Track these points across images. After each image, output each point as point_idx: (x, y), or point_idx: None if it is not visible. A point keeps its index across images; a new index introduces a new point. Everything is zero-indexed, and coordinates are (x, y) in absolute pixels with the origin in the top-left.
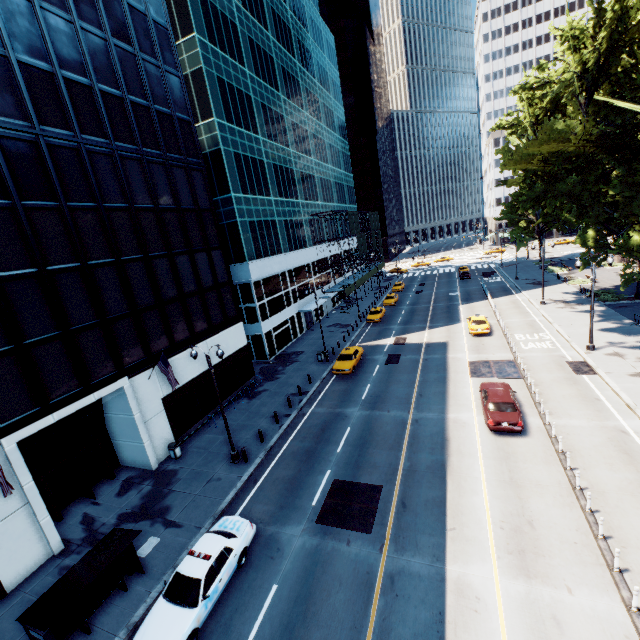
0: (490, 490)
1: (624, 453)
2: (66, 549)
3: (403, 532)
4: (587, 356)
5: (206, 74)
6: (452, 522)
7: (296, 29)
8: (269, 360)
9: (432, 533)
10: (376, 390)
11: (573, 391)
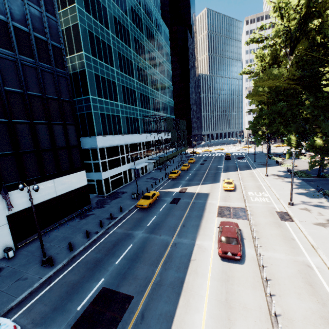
0: (209, 309)
1: (309, 284)
2: None
3: None
4: (288, 209)
5: (80, 27)
6: None
7: (145, 20)
8: (105, 195)
9: None
10: (158, 220)
11: (278, 232)
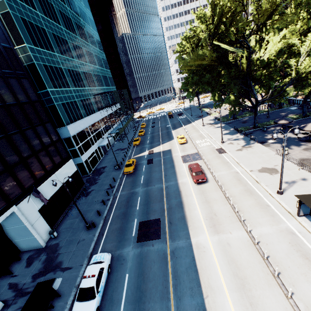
0: (200, 207)
1: (238, 180)
2: (6, 305)
3: (173, 233)
4: (222, 146)
5: (13, 16)
6: (189, 223)
7: None
8: (89, 174)
9: (183, 230)
10: (146, 177)
11: (220, 161)
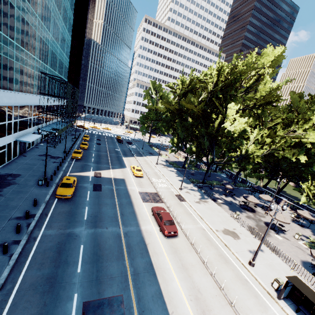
0: (177, 275)
1: (208, 240)
2: None
3: None
4: (180, 192)
5: None
6: (170, 307)
7: None
8: None
9: None
10: (93, 211)
11: (183, 210)
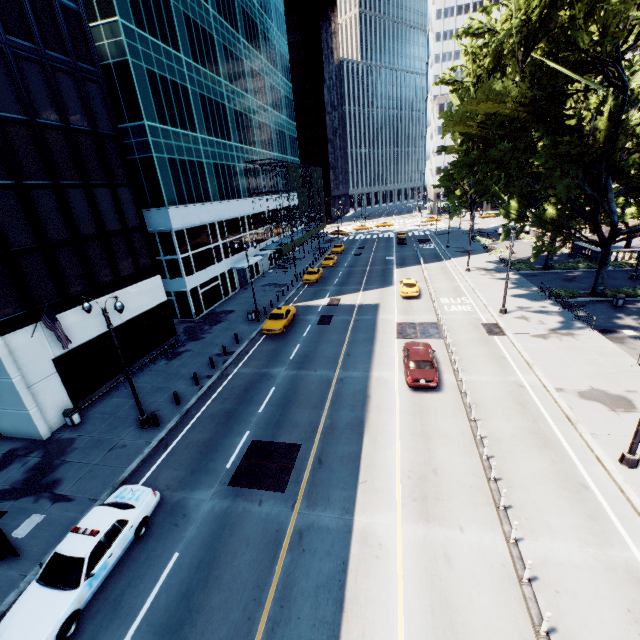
0: (403, 443)
1: (519, 404)
2: None
3: (317, 488)
4: (499, 319)
5: None
6: (365, 475)
7: None
8: (195, 319)
9: (345, 487)
10: (305, 350)
11: (484, 350)
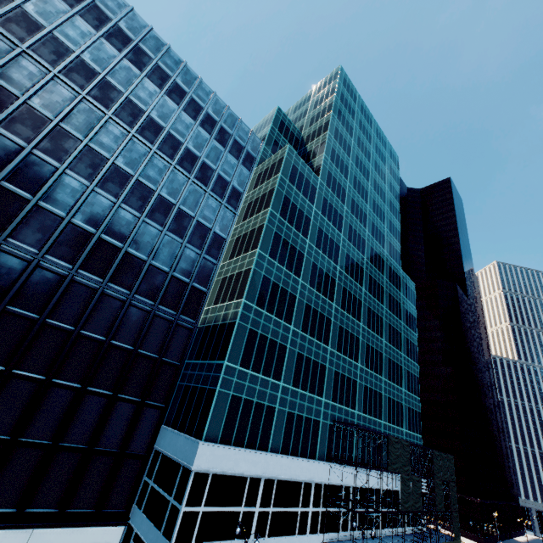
0: None
1: None
2: None
3: None
4: None
5: (253, 271)
6: None
7: (370, 270)
8: None
9: None
10: None
11: None
